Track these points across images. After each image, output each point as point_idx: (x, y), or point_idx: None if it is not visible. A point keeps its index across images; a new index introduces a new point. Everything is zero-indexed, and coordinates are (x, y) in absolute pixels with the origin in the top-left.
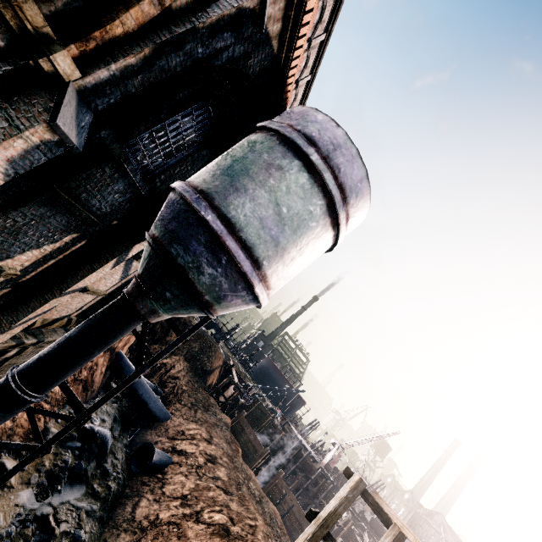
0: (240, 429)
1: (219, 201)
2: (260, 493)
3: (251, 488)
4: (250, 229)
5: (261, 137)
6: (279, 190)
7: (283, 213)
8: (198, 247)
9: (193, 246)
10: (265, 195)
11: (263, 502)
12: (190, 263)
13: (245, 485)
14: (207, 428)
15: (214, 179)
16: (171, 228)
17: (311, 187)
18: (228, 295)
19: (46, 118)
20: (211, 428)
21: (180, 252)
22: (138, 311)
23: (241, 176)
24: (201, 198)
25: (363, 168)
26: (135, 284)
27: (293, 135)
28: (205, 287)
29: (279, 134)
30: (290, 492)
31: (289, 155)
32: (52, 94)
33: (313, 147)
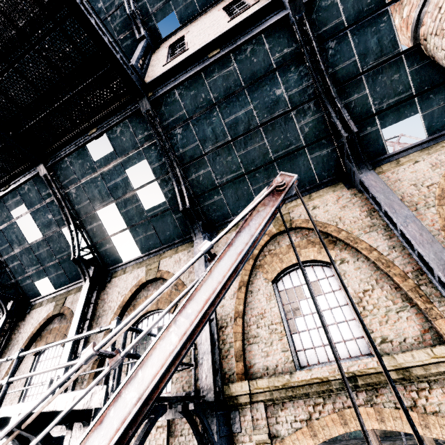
0: None
1: None
2: None
3: None
4: None
5: None
6: None
7: None
8: None
9: None
10: None
11: None
12: None
13: None
14: None
15: None
16: None
17: None
18: None
19: None
20: None
21: None
22: None
23: None
24: None
25: None
26: None
27: None
28: None
29: None
30: None
31: None
32: None
33: None
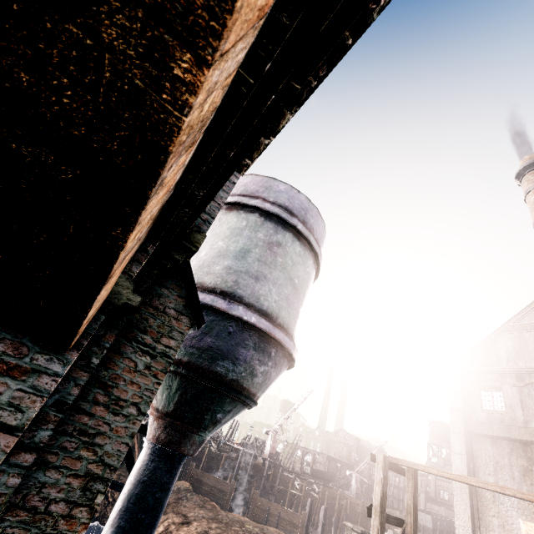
0: (197, 484)
1: (249, 298)
2: (258, 527)
3: (251, 530)
4: (283, 312)
5: (241, 215)
6: (287, 265)
7: (296, 284)
8: (248, 353)
9: (242, 355)
10: (280, 274)
11: (267, 533)
12: (243, 372)
13: (246, 533)
14: (173, 510)
15: (227, 274)
16: (206, 345)
17: (304, 252)
18: (273, 380)
19: (188, 323)
20: (177, 507)
21: (229, 367)
22: (186, 454)
23: (253, 263)
24: (234, 302)
25: (323, 221)
26: (169, 426)
27: (276, 210)
28: (258, 386)
29: (259, 210)
30: (272, 503)
31: (279, 229)
32: (177, 287)
33: (295, 217)
